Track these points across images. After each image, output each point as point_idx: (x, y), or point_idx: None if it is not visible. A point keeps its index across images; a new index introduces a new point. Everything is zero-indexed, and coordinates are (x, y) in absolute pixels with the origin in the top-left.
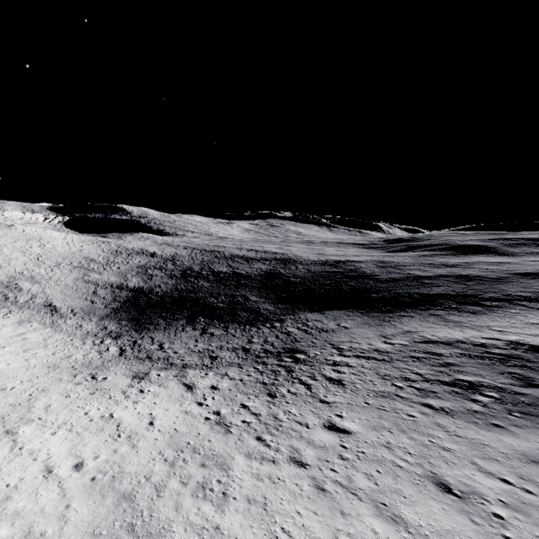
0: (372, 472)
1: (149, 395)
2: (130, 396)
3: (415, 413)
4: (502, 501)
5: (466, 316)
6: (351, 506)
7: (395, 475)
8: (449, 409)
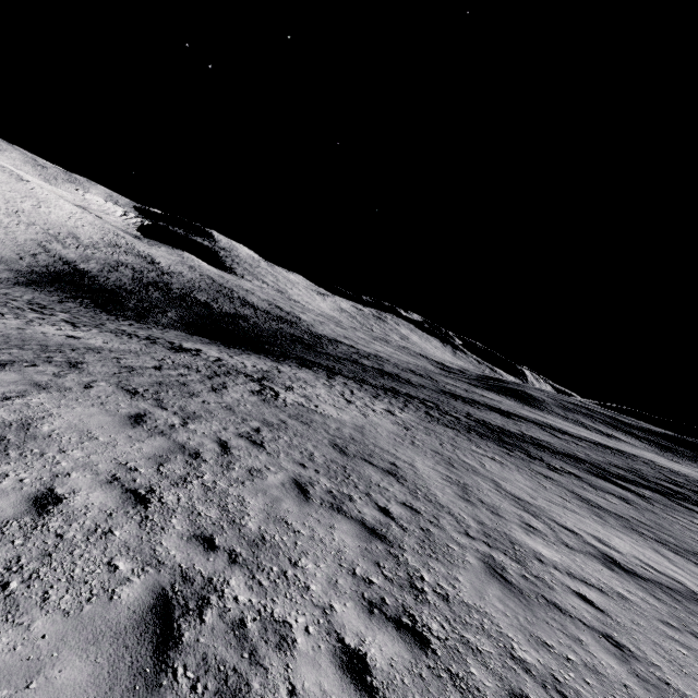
0: None
1: None
2: None
3: None
4: None
5: (262, 359)
6: None
7: None
8: None
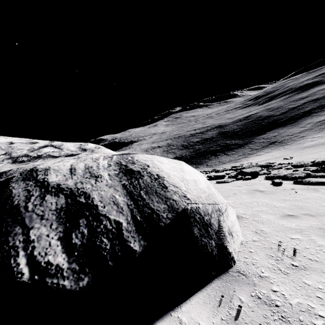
0: None
1: (252, 158)
2: (247, 160)
3: None
4: None
5: None
6: None
7: None
8: None
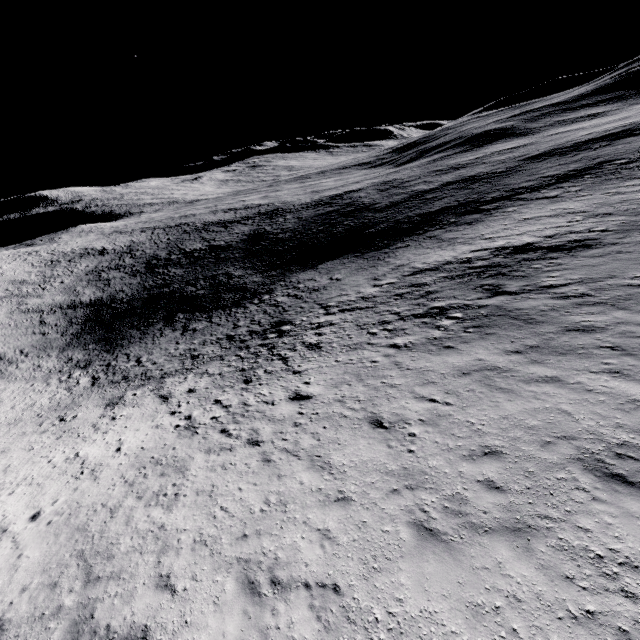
0: (319, 430)
1: (121, 420)
2: (100, 428)
3: (379, 357)
4: (421, 420)
5: (462, 229)
6: (289, 468)
7: (338, 426)
8: (411, 344)
